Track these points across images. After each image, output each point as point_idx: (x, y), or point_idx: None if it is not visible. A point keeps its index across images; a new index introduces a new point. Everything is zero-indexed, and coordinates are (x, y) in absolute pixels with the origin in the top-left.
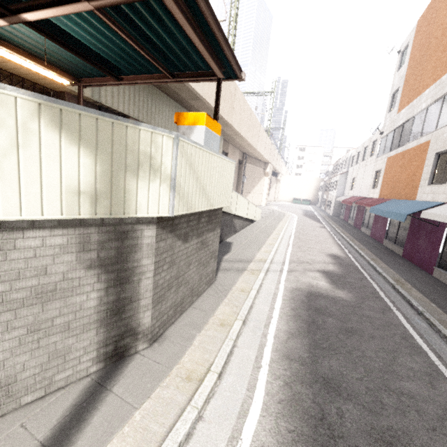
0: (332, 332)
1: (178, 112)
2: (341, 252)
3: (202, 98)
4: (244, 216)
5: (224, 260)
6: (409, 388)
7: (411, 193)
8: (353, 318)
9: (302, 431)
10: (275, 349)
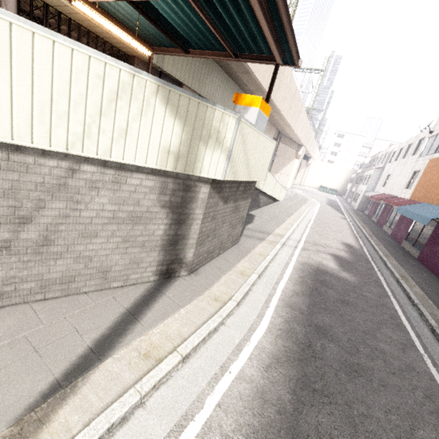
0: (331, 300)
1: (226, 83)
2: (356, 243)
3: (252, 73)
4: (269, 194)
5: (247, 229)
6: (383, 348)
7: None
8: (352, 294)
9: (293, 349)
10: (281, 299)
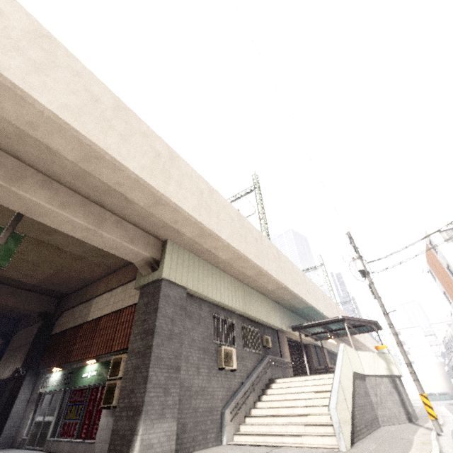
0: None
1: None
2: None
3: None
4: None
5: None
6: None
7: None
8: None
9: None
10: None
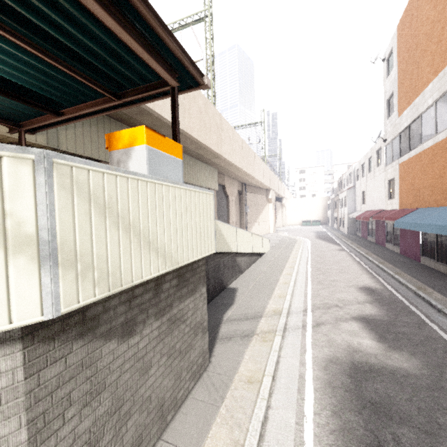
0: None
1: None
2: (375, 281)
3: (183, 132)
4: (250, 251)
5: (225, 320)
6: None
7: (443, 198)
8: (443, 419)
9: None
10: None
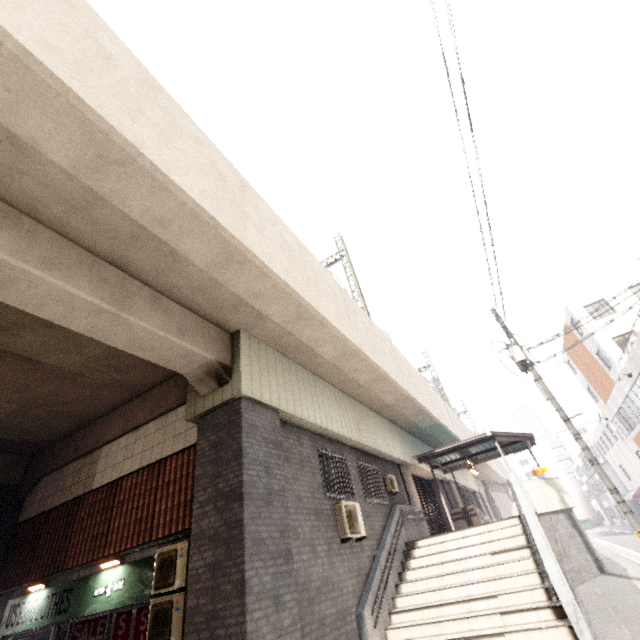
0: None
1: None
2: None
3: None
4: None
5: None
6: None
7: None
8: None
9: None
10: None
